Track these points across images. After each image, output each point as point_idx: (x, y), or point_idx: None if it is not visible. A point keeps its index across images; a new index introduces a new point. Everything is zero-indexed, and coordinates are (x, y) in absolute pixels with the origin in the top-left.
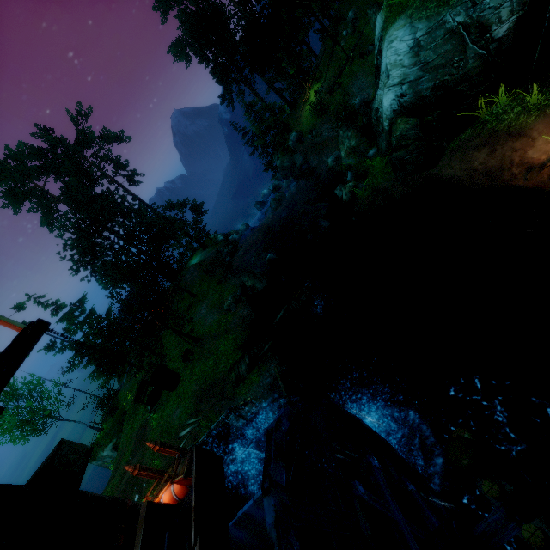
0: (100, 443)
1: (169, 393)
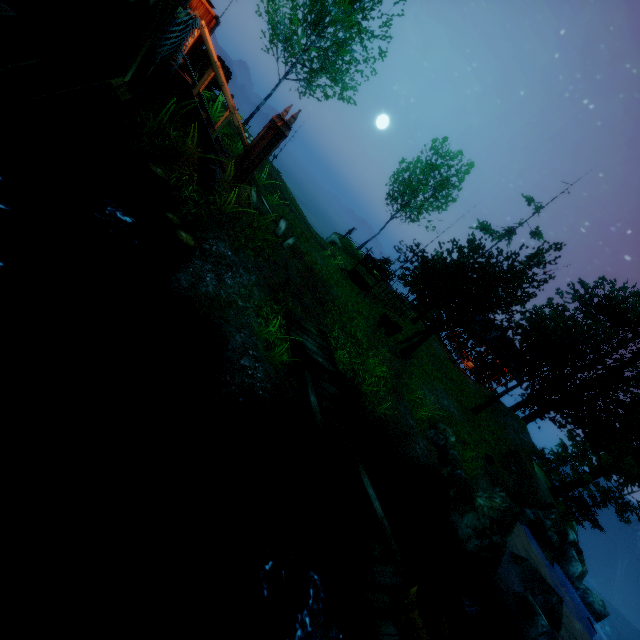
0: (346, 238)
1: (353, 288)
